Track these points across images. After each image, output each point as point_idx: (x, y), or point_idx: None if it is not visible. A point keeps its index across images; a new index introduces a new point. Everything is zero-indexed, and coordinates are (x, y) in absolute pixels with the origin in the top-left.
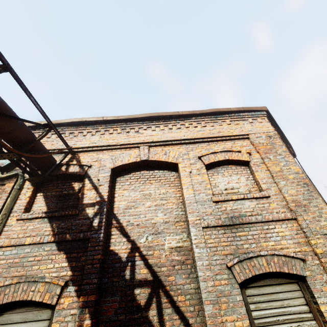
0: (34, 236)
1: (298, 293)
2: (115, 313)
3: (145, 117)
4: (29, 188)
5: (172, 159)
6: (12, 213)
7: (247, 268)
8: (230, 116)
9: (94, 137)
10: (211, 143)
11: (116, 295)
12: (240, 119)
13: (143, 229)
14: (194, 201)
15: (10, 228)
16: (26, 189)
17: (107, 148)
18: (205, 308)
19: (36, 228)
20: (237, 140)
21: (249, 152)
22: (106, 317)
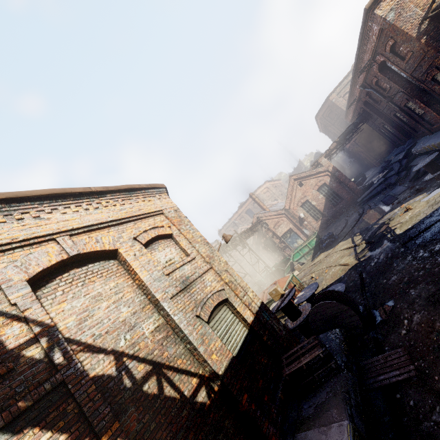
0: None
1: (228, 309)
2: (138, 423)
3: (44, 194)
4: None
5: (110, 246)
6: None
7: (206, 310)
8: (142, 192)
9: None
10: (137, 222)
11: (129, 408)
12: (150, 195)
13: (116, 333)
14: (153, 280)
15: None
16: None
17: None
18: (200, 350)
19: None
20: (156, 216)
21: (170, 225)
22: (132, 434)
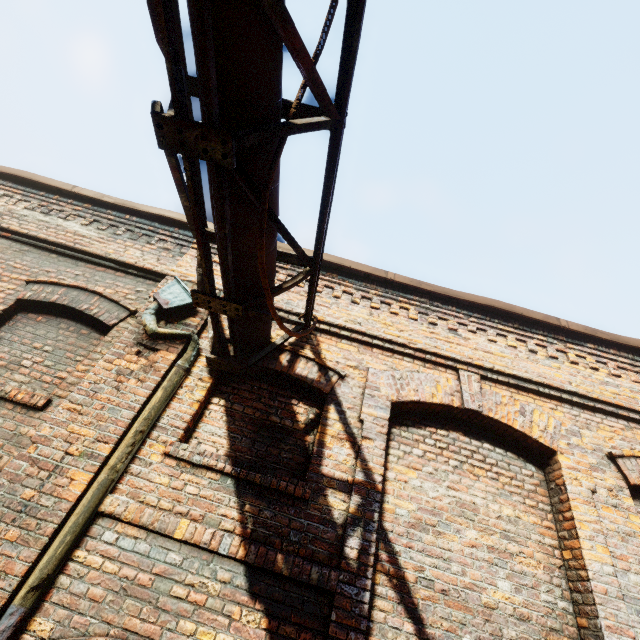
0: (197, 521)
1: None
2: None
3: (479, 304)
4: (203, 379)
5: (542, 435)
6: (156, 429)
7: None
8: None
9: (356, 309)
10: (635, 427)
11: None
12: None
13: (459, 614)
14: (619, 593)
15: (145, 469)
16: (196, 379)
17: (384, 347)
18: None
19: (203, 496)
20: None
21: None
22: None
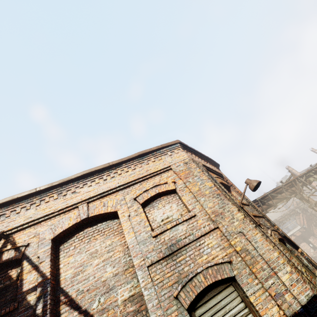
0: None
1: (234, 294)
2: None
3: (79, 176)
4: None
5: (111, 208)
6: None
7: (190, 290)
8: (153, 154)
9: (29, 212)
10: (143, 182)
11: None
12: (162, 154)
13: (94, 292)
14: (137, 243)
15: None
16: None
17: (45, 219)
18: None
19: None
20: (163, 173)
21: (173, 181)
22: None
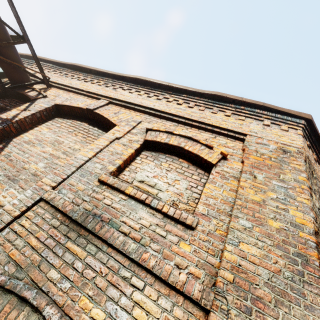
0: None
1: None
2: None
3: (133, 79)
4: None
5: (116, 120)
6: None
7: None
8: (237, 107)
9: (76, 81)
10: (180, 125)
11: None
12: (251, 116)
13: (8, 166)
14: (78, 165)
15: None
16: None
17: (74, 91)
18: None
19: None
20: (223, 137)
21: (224, 152)
22: None
